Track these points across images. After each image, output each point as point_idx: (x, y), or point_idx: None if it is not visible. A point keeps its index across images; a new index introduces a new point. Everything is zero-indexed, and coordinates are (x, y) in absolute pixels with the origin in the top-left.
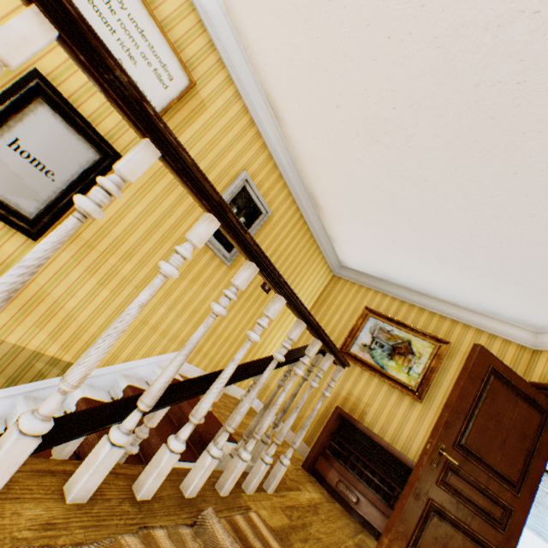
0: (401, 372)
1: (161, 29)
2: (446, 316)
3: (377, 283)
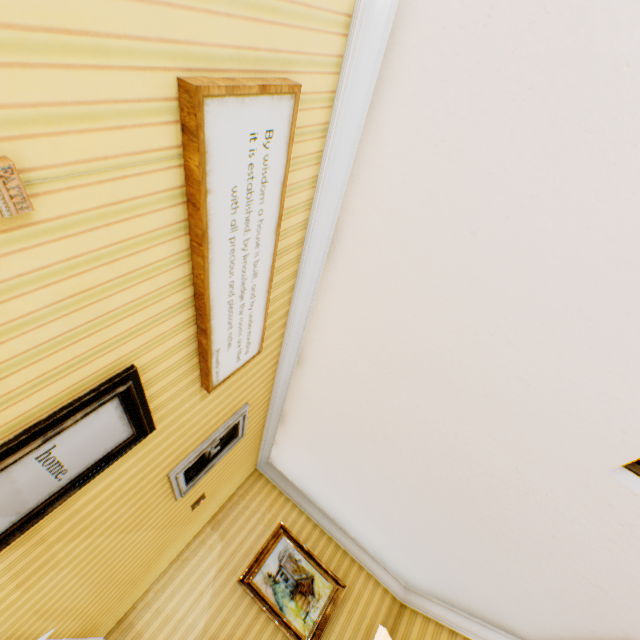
0: (299, 616)
1: (266, 317)
2: (348, 552)
3: (298, 496)
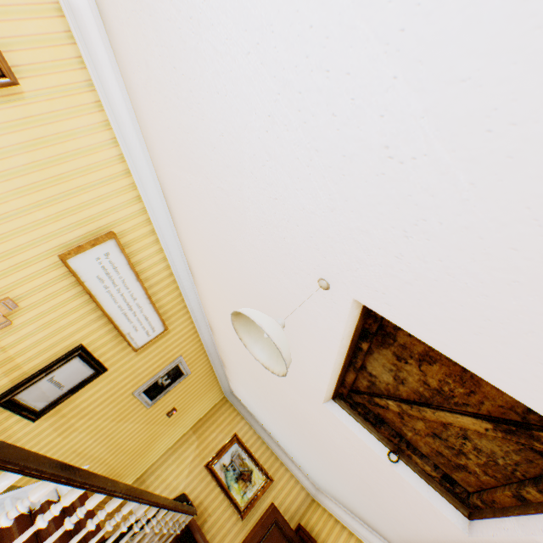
0: (239, 493)
1: (159, 313)
2: (279, 458)
3: (249, 416)
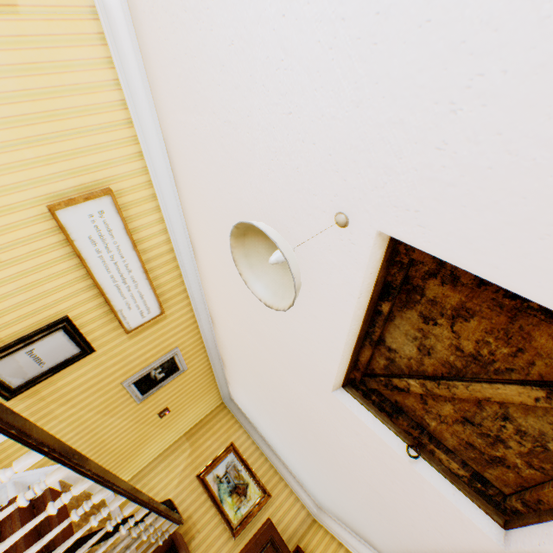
0: (232, 508)
1: (155, 292)
2: (278, 471)
3: (248, 424)
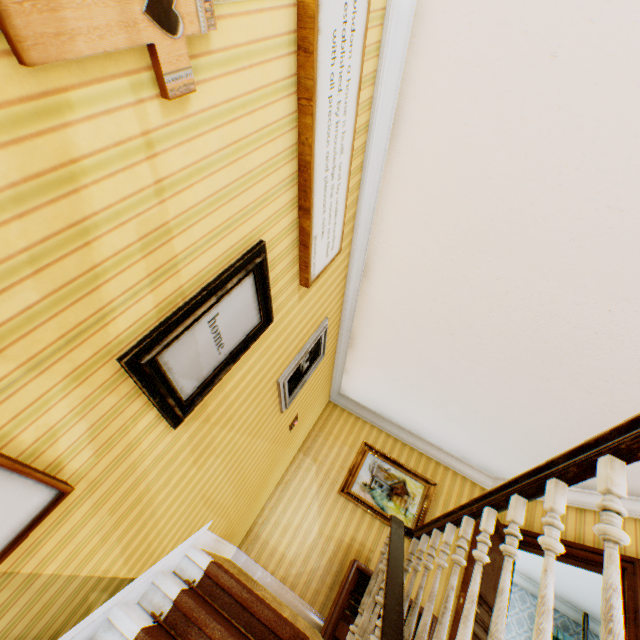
0: (399, 513)
1: (345, 208)
2: (432, 457)
3: (374, 417)
